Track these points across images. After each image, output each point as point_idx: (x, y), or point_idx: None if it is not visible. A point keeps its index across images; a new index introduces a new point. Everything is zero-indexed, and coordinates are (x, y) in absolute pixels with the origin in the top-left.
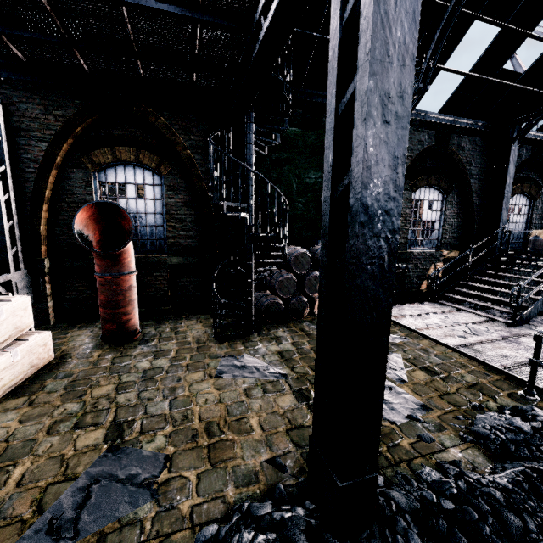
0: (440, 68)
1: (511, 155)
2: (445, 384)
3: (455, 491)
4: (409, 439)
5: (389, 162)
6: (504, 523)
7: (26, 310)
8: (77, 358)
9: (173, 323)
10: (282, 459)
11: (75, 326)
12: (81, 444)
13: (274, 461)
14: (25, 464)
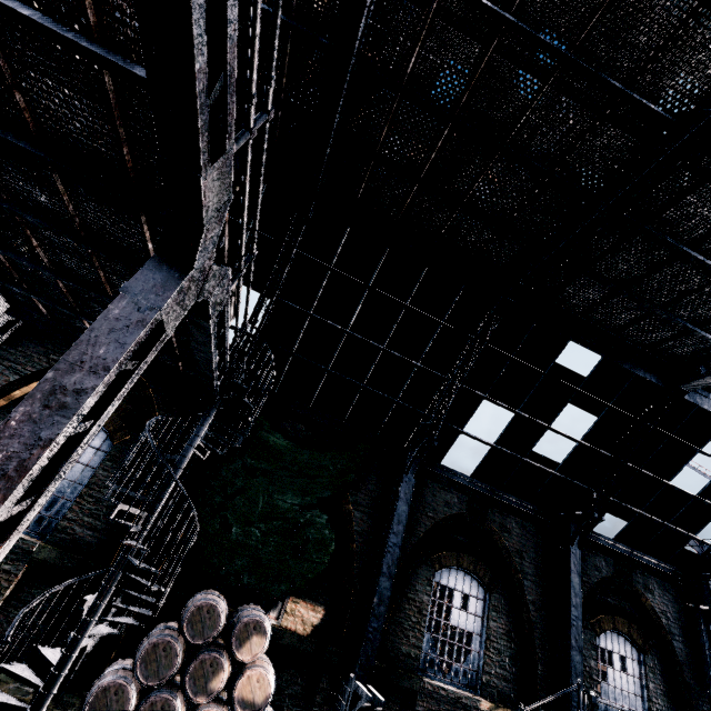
0: (459, 430)
1: (571, 560)
2: None
3: None
4: None
5: (29, 440)
6: None
7: None
8: None
9: None
10: None
11: None
12: None
13: None
14: None
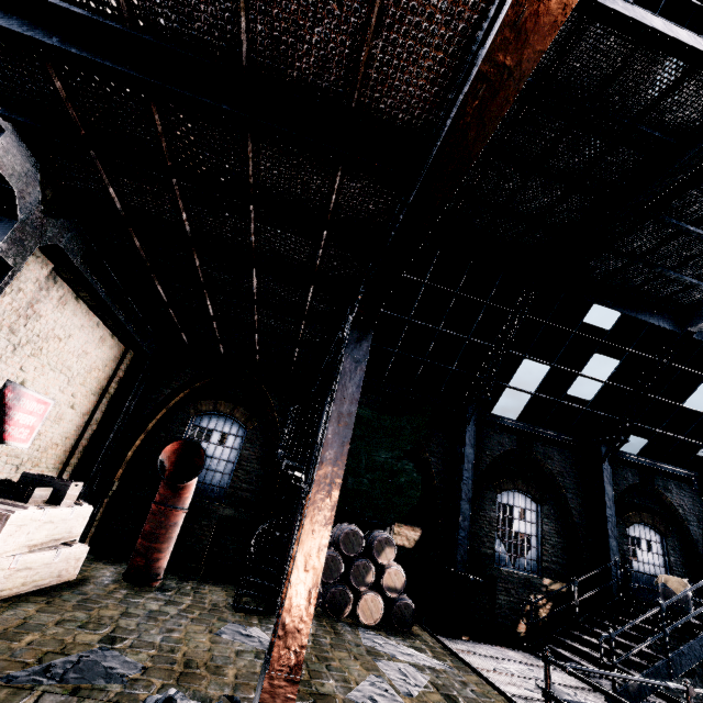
0: (505, 385)
1: (604, 474)
2: None
3: None
4: None
5: (339, 443)
6: None
7: (85, 519)
8: (95, 584)
9: (197, 584)
10: (241, 699)
11: (102, 560)
12: (80, 638)
13: (232, 696)
14: (35, 635)
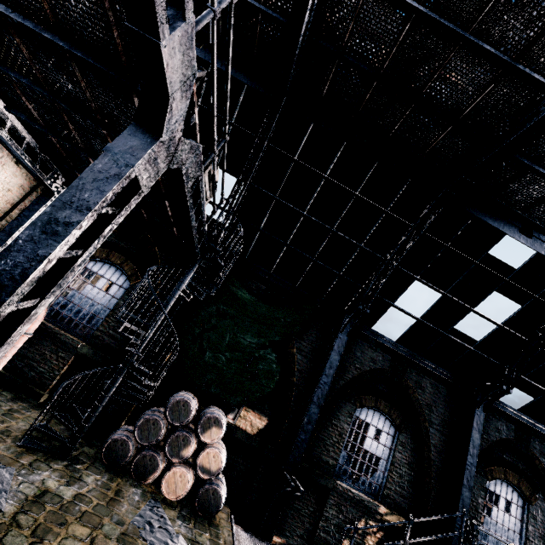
0: (390, 303)
1: (474, 420)
2: None
3: None
4: None
5: (30, 255)
6: None
7: None
8: None
9: (23, 407)
10: None
11: None
12: None
13: None
14: None
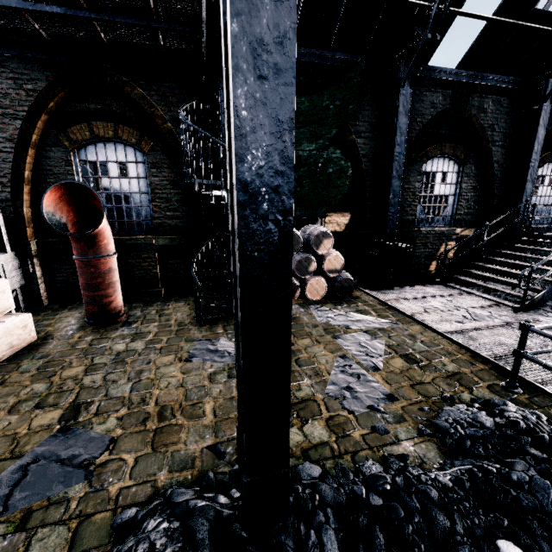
0: (456, 12)
1: (541, 117)
2: (422, 373)
3: (388, 487)
4: (362, 430)
5: (272, 128)
6: (431, 523)
7: (4, 292)
8: (58, 339)
9: (161, 305)
10: (225, 446)
11: (66, 307)
12: (37, 423)
13: (214, 448)
14: None
